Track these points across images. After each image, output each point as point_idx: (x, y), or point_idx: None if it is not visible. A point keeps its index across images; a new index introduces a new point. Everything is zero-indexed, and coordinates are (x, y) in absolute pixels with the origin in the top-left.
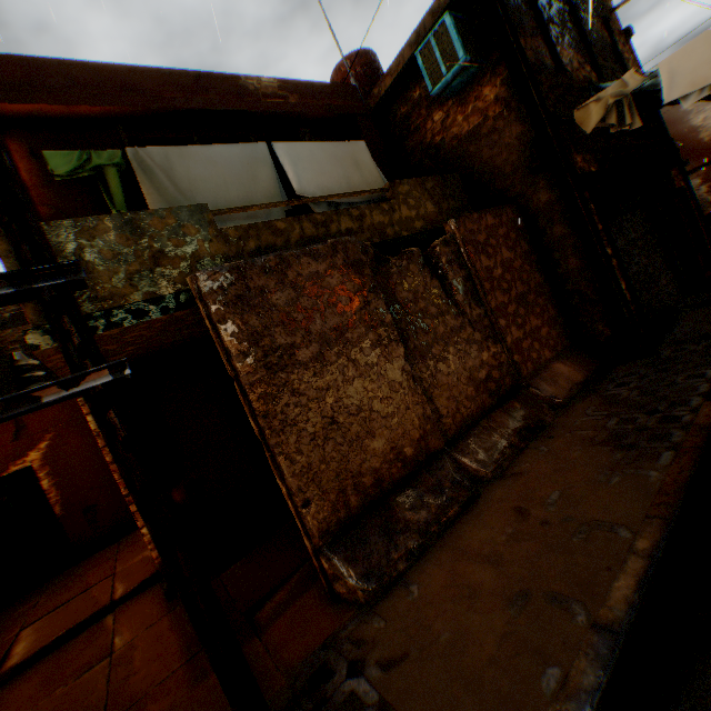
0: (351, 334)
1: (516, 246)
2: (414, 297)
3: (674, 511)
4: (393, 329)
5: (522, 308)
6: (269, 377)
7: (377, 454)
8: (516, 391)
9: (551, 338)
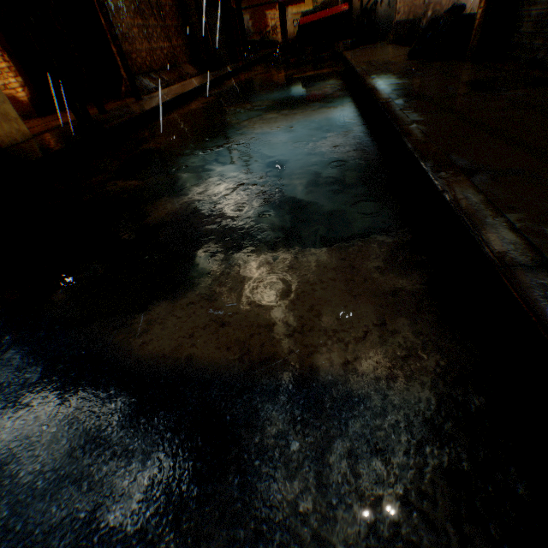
0: (126, 5)
1: (173, 1)
2: (140, 3)
3: (215, 80)
4: (138, 12)
5: (177, 34)
6: (107, 6)
7: (139, 59)
8: (176, 68)
9: (187, 55)
